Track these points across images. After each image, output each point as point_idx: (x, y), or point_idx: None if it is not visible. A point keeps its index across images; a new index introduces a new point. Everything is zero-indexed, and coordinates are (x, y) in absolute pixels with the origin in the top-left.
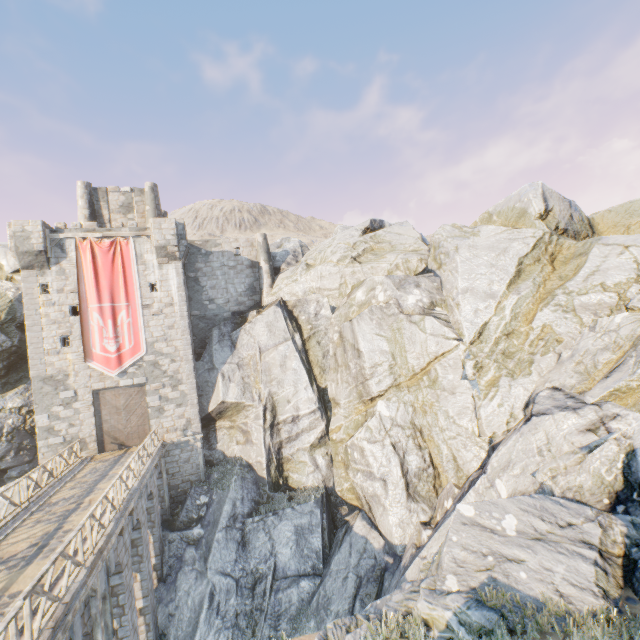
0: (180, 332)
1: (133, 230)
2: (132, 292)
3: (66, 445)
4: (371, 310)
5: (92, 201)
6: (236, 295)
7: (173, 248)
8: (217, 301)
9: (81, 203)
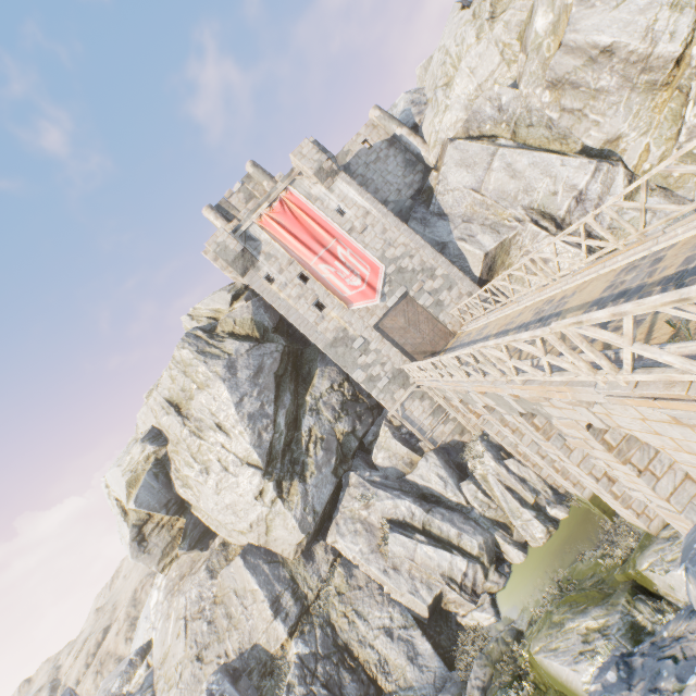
0: (395, 230)
1: (284, 181)
2: (330, 229)
3: (393, 382)
4: (580, 1)
5: (225, 217)
6: (400, 181)
7: (327, 164)
8: (390, 199)
9: (220, 224)
